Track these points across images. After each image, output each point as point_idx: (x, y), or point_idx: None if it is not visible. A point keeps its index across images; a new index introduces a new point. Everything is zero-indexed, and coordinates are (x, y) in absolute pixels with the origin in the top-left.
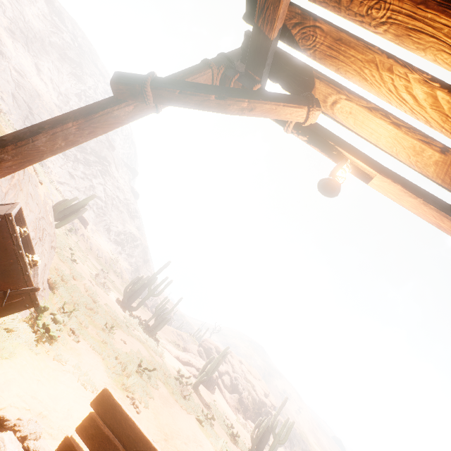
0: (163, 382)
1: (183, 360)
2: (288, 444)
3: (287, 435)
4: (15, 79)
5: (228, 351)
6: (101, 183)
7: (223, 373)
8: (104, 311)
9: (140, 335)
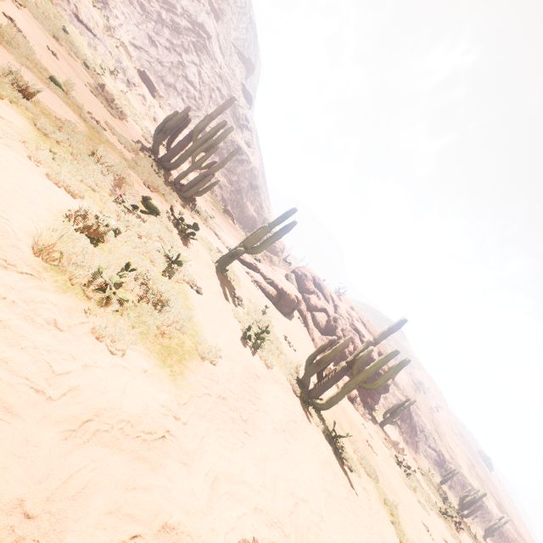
0: (44, 135)
1: (243, 258)
2: (407, 430)
3: (385, 379)
4: None
5: (295, 220)
6: (194, 62)
7: (316, 308)
8: None
9: (126, 152)
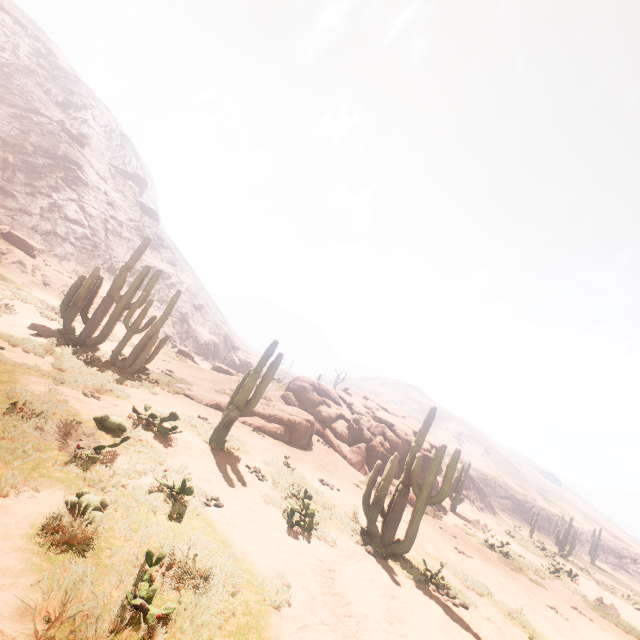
0: None
1: None
2: (476, 496)
3: (448, 483)
4: None
5: (280, 353)
6: (71, 199)
7: (331, 419)
8: None
9: (41, 361)
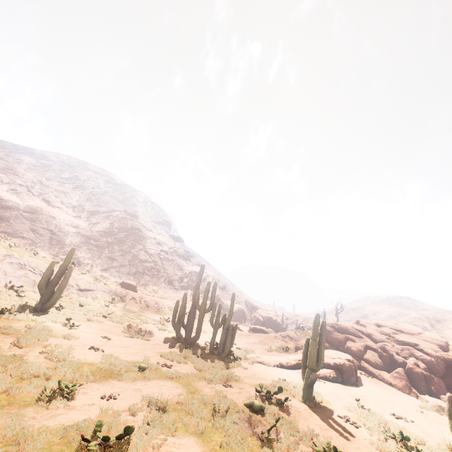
0: (200, 434)
1: (290, 364)
2: None
3: None
4: (29, 218)
5: (323, 321)
6: (140, 249)
7: (361, 352)
8: (77, 367)
9: (189, 367)
